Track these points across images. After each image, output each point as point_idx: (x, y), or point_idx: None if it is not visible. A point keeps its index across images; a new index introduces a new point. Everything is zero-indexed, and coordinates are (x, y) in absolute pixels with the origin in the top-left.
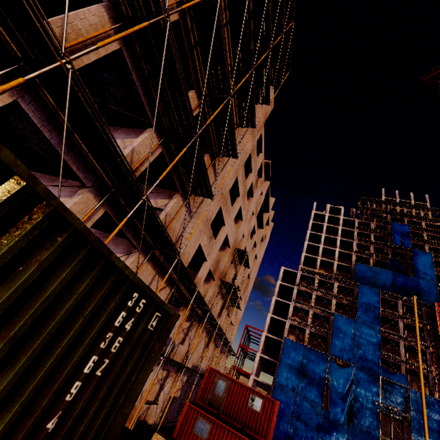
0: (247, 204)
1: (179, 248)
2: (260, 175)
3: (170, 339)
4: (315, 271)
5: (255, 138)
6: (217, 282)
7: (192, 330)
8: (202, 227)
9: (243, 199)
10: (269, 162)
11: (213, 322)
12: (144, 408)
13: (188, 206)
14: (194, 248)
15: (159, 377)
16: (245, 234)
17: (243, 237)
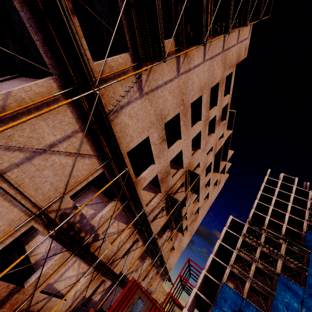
0: (207, 134)
1: (119, 121)
2: (224, 118)
3: (92, 228)
4: (263, 227)
5: (225, 71)
6: (164, 195)
7: (125, 232)
8: (154, 119)
9: (204, 125)
10: (234, 111)
11: (149, 231)
12: (39, 297)
13: (138, 77)
14: (140, 136)
15: (79, 271)
16: (200, 165)
17: (198, 167)
